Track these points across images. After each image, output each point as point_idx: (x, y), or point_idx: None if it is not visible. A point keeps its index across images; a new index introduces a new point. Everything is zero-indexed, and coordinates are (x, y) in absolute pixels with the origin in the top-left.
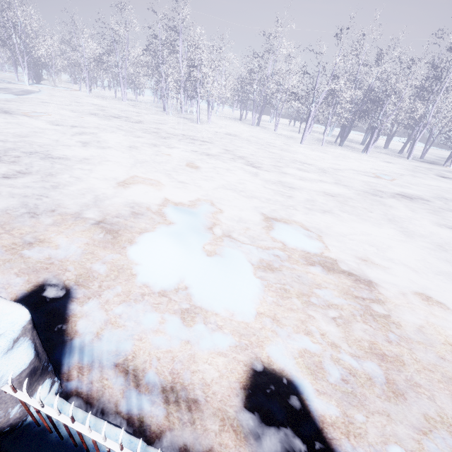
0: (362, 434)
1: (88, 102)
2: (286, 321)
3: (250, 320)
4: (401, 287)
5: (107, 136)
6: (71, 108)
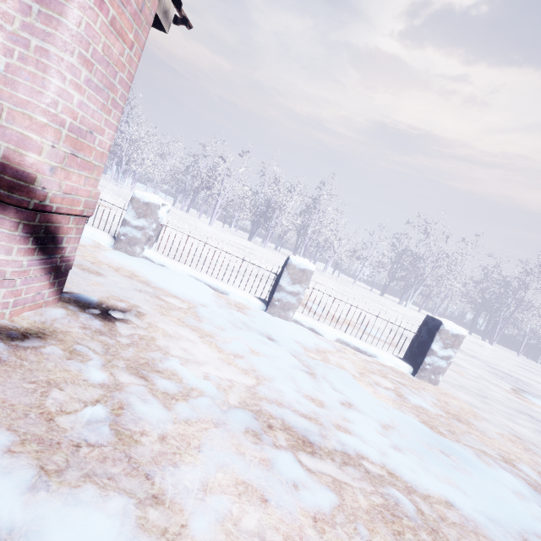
0: None
1: None
2: None
3: None
4: None
5: None
6: None
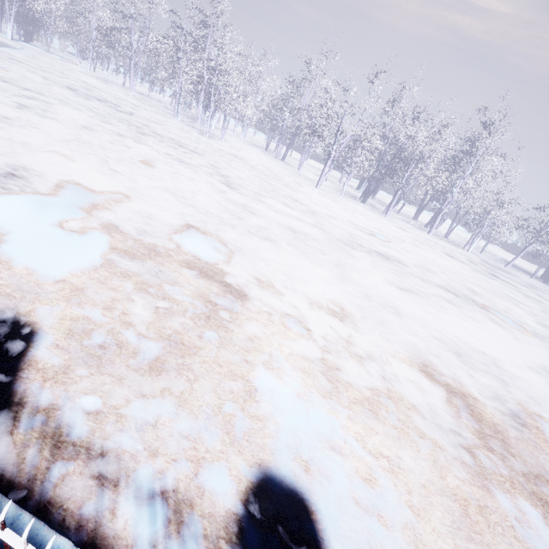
0: (68, 383)
1: (80, 78)
2: (94, 295)
3: (46, 282)
4: (277, 309)
5: (65, 111)
6: (47, 75)
